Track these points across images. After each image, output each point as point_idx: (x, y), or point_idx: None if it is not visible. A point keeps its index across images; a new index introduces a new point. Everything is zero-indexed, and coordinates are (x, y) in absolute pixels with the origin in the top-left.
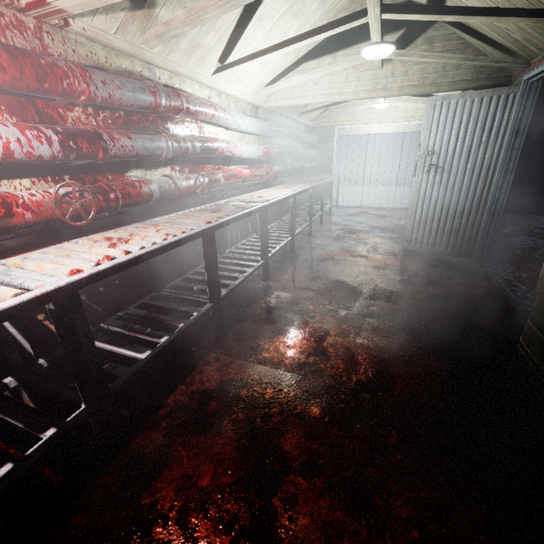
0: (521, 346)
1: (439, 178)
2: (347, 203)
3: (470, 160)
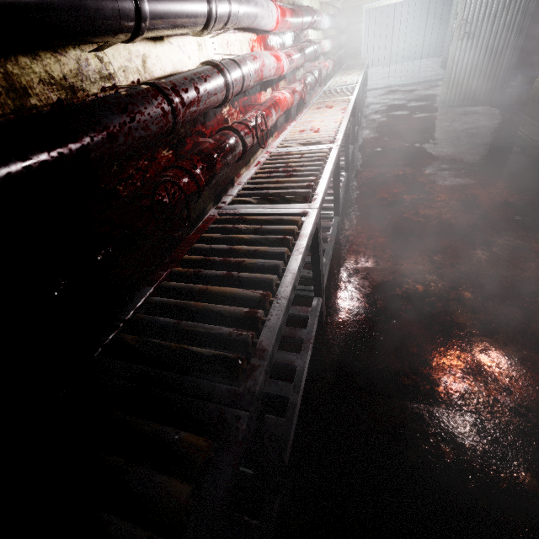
0: (520, 131)
1: (471, 43)
2: (372, 86)
3: (495, 23)
